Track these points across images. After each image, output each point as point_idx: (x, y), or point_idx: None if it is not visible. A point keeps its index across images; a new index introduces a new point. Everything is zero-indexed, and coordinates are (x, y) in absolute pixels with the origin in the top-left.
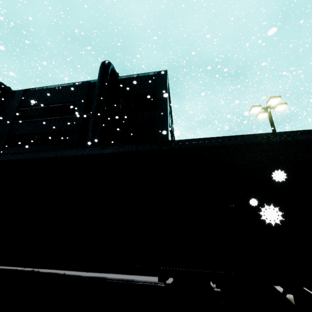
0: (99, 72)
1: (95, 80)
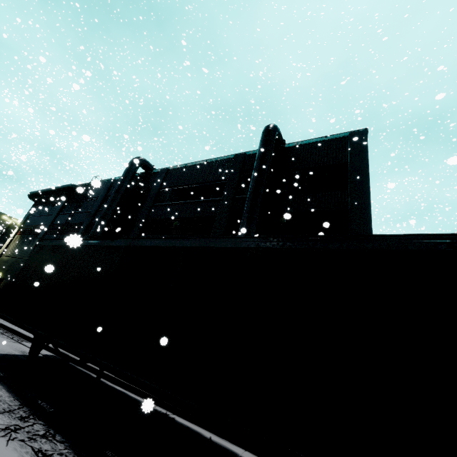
0: (262, 139)
1: (253, 151)
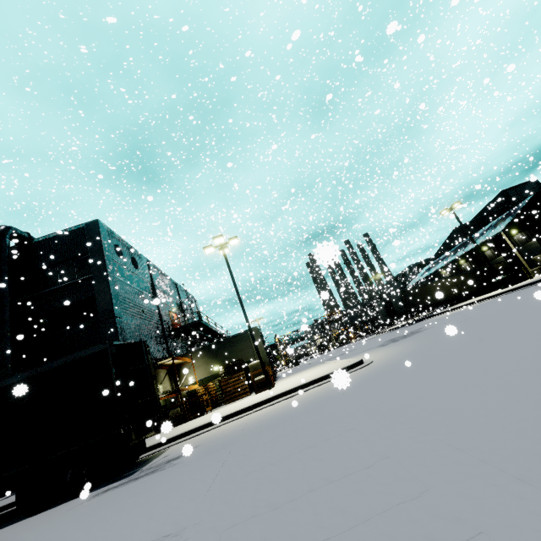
0: None
1: None
